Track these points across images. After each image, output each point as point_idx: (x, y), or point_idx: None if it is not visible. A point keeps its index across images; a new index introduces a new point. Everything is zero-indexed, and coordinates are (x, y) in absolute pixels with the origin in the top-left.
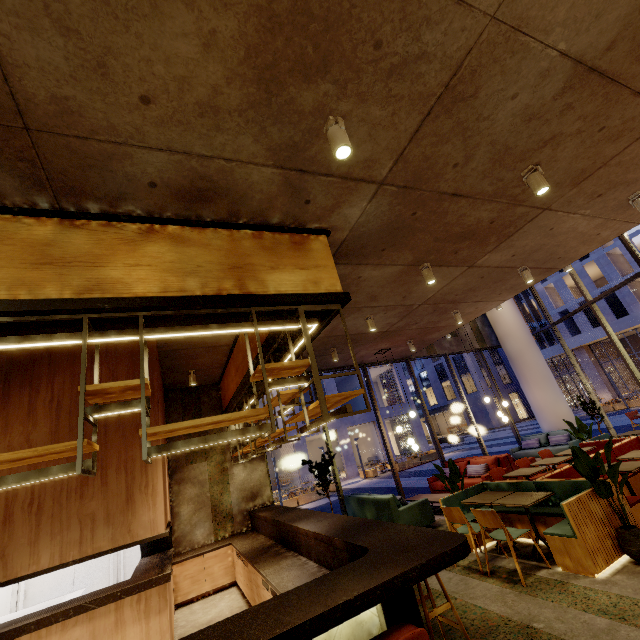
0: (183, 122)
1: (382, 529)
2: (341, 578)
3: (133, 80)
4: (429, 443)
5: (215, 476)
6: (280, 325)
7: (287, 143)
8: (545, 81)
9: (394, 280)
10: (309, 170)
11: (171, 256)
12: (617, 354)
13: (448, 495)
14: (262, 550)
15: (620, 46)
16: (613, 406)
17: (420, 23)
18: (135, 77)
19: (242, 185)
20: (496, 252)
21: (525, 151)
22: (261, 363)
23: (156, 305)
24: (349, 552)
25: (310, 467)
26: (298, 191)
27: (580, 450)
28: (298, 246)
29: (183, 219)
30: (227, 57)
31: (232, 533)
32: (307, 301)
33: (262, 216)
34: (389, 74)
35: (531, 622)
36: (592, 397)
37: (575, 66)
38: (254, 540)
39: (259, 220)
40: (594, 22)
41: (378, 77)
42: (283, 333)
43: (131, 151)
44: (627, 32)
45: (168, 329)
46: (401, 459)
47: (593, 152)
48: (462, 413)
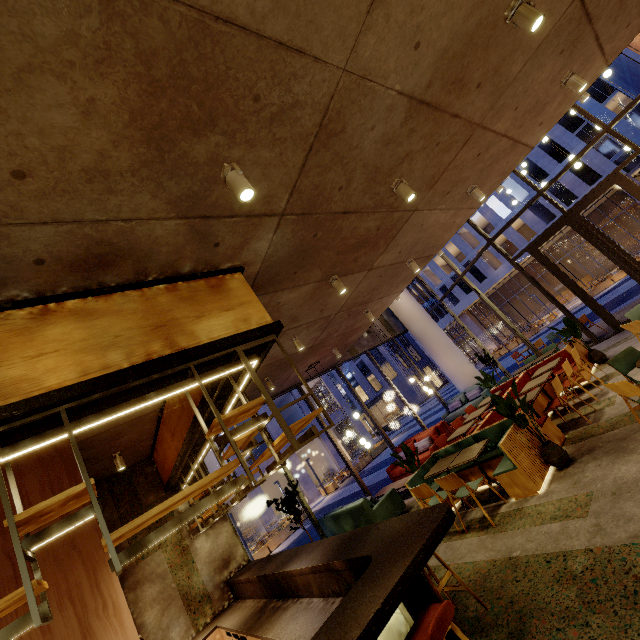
0: (69, 191)
1: (374, 532)
2: (360, 594)
3: (1, 156)
4: (373, 437)
5: (176, 561)
6: (221, 372)
7: (187, 194)
8: (392, 114)
9: (310, 298)
10: (213, 215)
11: (80, 334)
12: (489, 311)
13: (411, 477)
14: (257, 615)
15: (435, 84)
16: (499, 353)
17: (289, 78)
18: (3, 153)
19: (146, 242)
20: (387, 253)
21: (390, 168)
22: (217, 416)
23: (80, 393)
24: (352, 568)
25: (277, 505)
26: (205, 236)
27: (497, 396)
28: (217, 289)
29: (82, 290)
30: (110, 122)
31: (214, 615)
32: (243, 340)
33: (172, 268)
34: (271, 121)
35: (511, 554)
36: (485, 351)
37: (410, 101)
38: (243, 609)
39: (170, 272)
40: (415, 69)
41: (262, 125)
42: (224, 379)
43: (7, 231)
44: (437, 74)
45: (98, 415)
46: (354, 462)
47: (436, 162)
48: (391, 399)
